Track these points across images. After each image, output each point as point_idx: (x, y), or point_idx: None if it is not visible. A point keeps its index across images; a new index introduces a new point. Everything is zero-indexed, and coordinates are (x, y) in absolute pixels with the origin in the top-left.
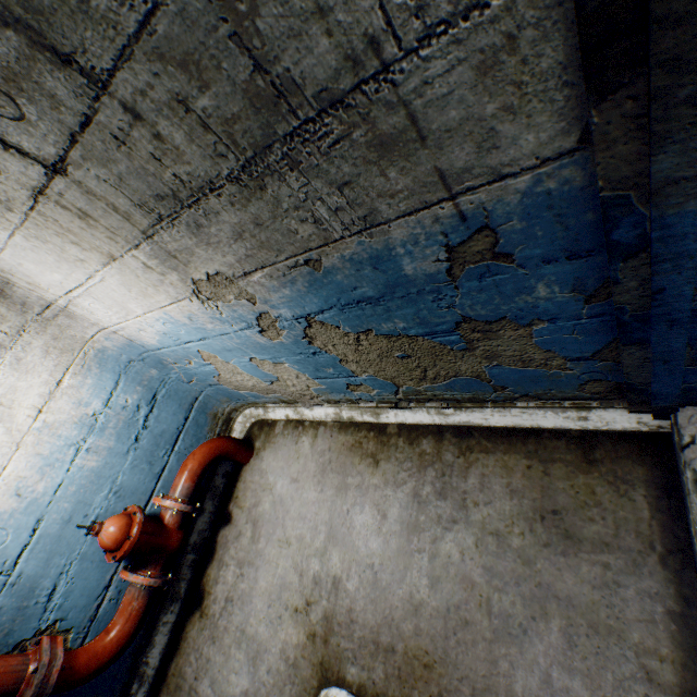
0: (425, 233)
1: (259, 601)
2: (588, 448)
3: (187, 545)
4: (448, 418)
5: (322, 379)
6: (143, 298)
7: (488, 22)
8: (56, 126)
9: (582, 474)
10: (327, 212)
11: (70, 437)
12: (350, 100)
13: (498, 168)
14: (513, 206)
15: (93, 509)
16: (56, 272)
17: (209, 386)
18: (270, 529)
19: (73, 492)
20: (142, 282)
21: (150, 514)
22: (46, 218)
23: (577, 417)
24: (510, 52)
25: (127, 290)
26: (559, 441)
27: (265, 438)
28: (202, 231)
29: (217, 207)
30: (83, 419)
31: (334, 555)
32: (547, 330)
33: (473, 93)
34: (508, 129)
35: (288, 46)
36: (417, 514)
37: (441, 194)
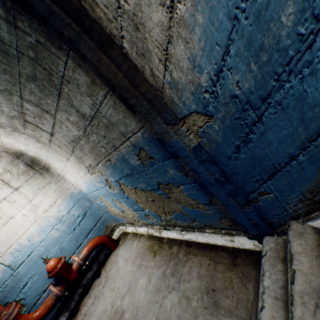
0: (129, 150)
1: (94, 317)
2: (235, 257)
3: (81, 283)
4: (183, 236)
5: (136, 211)
6: (78, 173)
7: (109, 100)
8: (49, 125)
9: (229, 270)
10: (105, 144)
11: (52, 222)
12: (95, 116)
13: (132, 131)
14: (143, 141)
15: (50, 253)
16: (58, 164)
17: (106, 212)
18: (110, 282)
19: (46, 244)
20: (76, 167)
21: (70, 263)
22: (53, 147)
23: (229, 240)
24: (116, 105)
25: (74, 170)
26: (224, 252)
27: (123, 240)
28: (83, 150)
29: (83, 143)
30: (58, 216)
31: (126, 299)
32: (185, 189)
33: (115, 113)
34: (127, 121)
35: (80, 107)
36: (161, 282)
37: (125, 138)
